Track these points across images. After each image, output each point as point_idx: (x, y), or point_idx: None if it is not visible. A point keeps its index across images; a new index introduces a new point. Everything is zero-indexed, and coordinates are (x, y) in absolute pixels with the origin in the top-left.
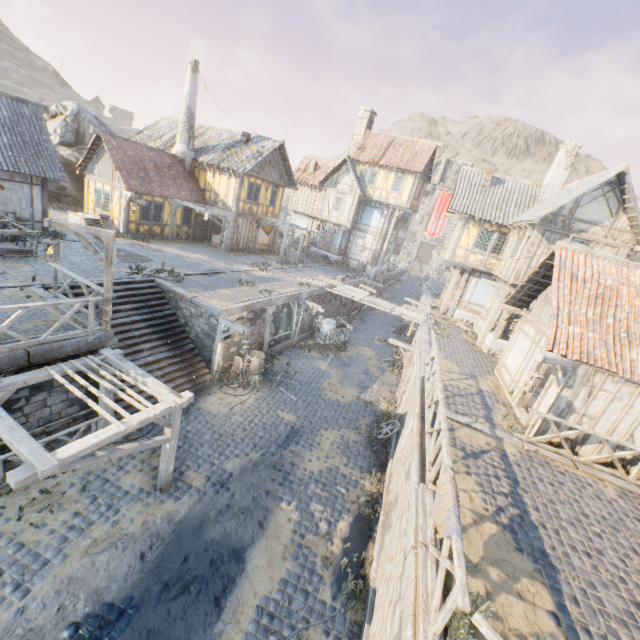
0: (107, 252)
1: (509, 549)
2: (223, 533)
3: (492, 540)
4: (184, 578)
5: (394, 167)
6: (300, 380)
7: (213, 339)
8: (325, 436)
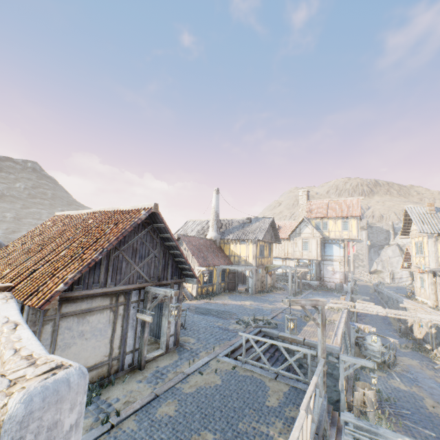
0: (321, 316)
1: None
2: None
3: None
4: None
5: (339, 216)
6: (406, 407)
7: (335, 377)
8: None
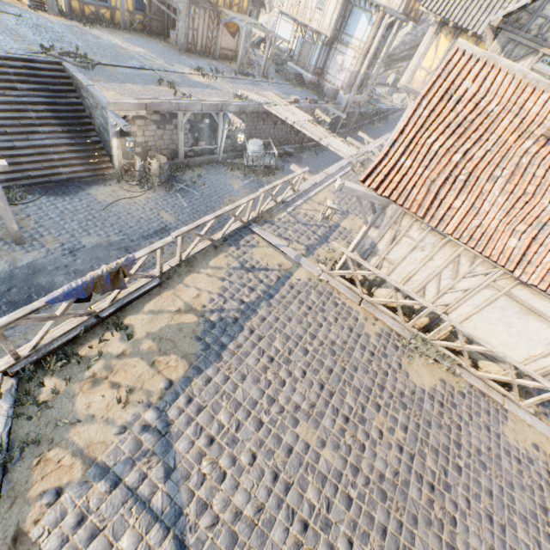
0: None
1: (188, 336)
2: (50, 282)
3: (178, 326)
4: (1, 300)
5: None
6: (203, 192)
7: (109, 134)
8: (192, 239)
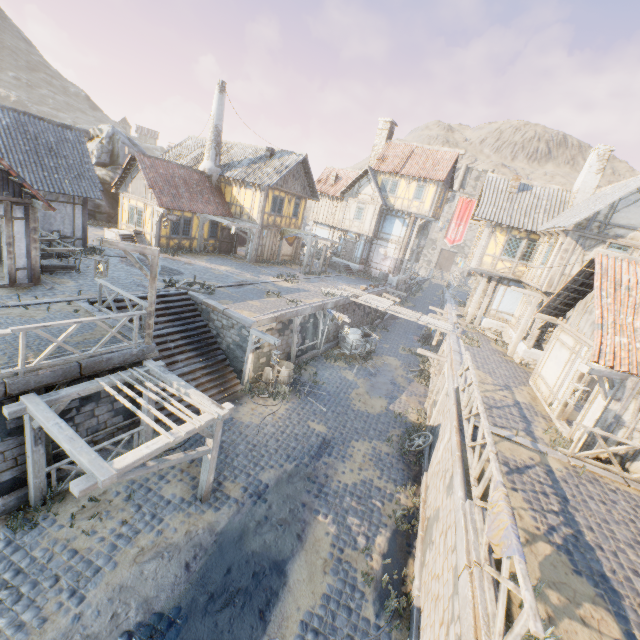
0: (152, 268)
1: (566, 571)
2: (263, 545)
3: (547, 561)
4: (228, 590)
5: (416, 176)
6: (328, 390)
7: (244, 350)
8: (357, 448)
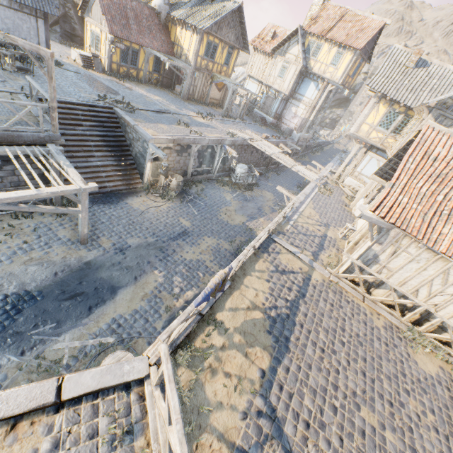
0: (48, 68)
1: (261, 330)
2: (110, 276)
3: (252, 321)
4: (76, 292)
5: (338, 41)
6: (206, 202)
7: (145, 159)
8: (206, 241)
